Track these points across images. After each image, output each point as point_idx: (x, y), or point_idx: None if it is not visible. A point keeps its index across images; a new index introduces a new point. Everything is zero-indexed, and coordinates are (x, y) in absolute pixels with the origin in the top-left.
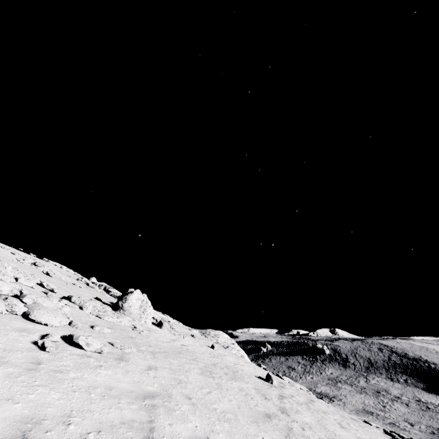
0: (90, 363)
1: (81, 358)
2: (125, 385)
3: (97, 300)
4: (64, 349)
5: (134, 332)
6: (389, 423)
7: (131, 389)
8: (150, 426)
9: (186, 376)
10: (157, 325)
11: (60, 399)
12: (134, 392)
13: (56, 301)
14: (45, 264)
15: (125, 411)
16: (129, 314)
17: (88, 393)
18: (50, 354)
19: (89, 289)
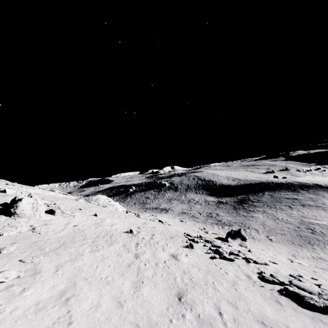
0: (16, 291)
1: (7, 291)
2: (46, 295)
3: None
4: None
5: (34, 235)
6: (192, 216)
7: (51, 295)
8: (69, 315)
9: (82, 260)
10: (50, 212)
11: None
12: (53, 296)
13: None
14: None
15: (52, 315)
16: (23, 215)
17: (25, 317)
18: None
19: None
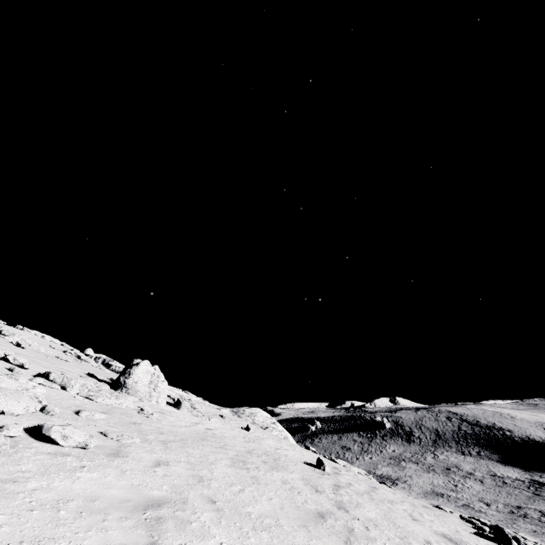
0: (67, 463)
1: (52, 458)
2: (118, 492)
3: (90, 377)
4: (26, 446)
5: (139, 416)
6: (463, 505)
7: (126, 497)
8: None
9: (211, 470)
10: (174, 405)
11: (3, 525)
12: (131, 500)
13: (25, 380)
14: (18, 333)
15: (112, 533)
16: (134, 393)
17: (54, 510)
18: (1, 455)
19: (81, 363)
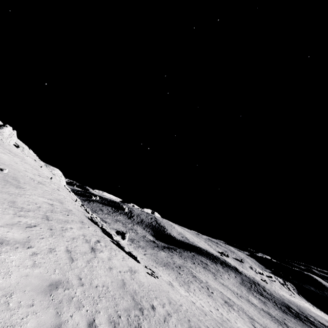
0: None
1: None
2: None
3: None
4: None
5: (0, 141)
6: None
7: None
8: None
9: (13, 157)
10: (16, 147)
11: None
12: None
13: None
14: None
15: None
16: (2, 135)
17: None
18: None
19: None
